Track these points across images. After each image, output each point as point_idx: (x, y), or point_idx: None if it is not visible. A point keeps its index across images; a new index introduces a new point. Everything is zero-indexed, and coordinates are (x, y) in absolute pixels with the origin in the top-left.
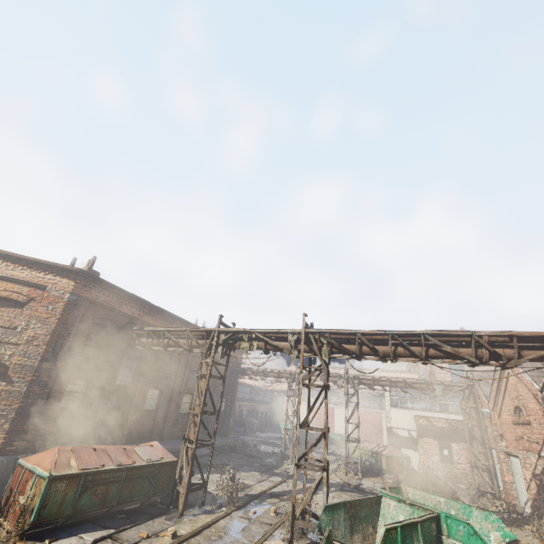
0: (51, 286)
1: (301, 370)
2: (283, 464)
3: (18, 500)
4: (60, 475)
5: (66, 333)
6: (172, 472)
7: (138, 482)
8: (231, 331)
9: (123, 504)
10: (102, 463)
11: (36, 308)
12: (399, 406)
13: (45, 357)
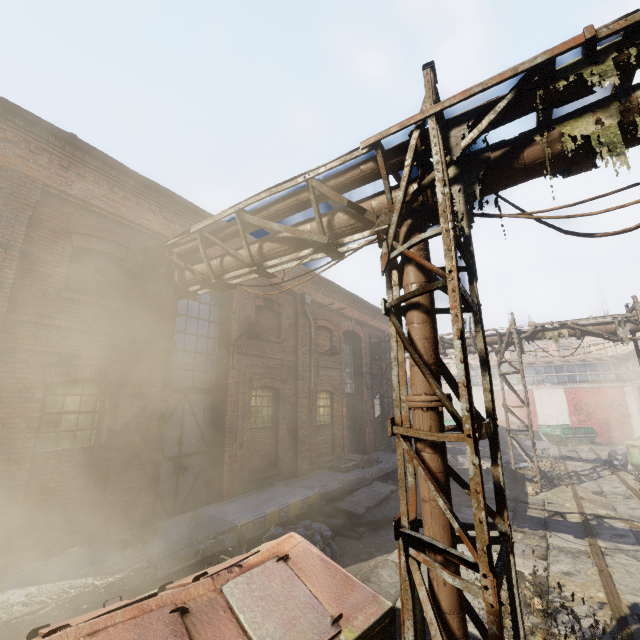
0: None
1: None
2: (525, 493)
3: None
4: None
5: None
6: None
7: None
8: (500, 98)
9: None
10: None
11: None
12: None
13: None
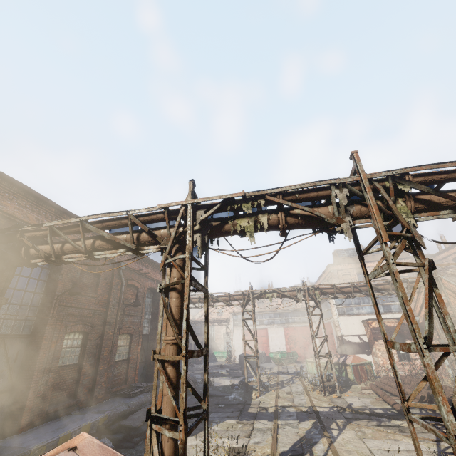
0: None
1: (386, 238)
2: (251, 398)
3: None
4: None
5: None
6: None
7: None
8: (216, 204)
9: None
10: None
11: None
12: (346, 314)
13: None
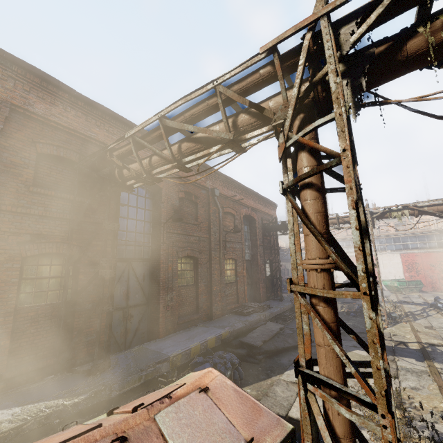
0: None
1: None
2: None
3: None
4: None
5: None
6: None
7: None
8: None
9: None
10: None
11: None
12: None
13: None
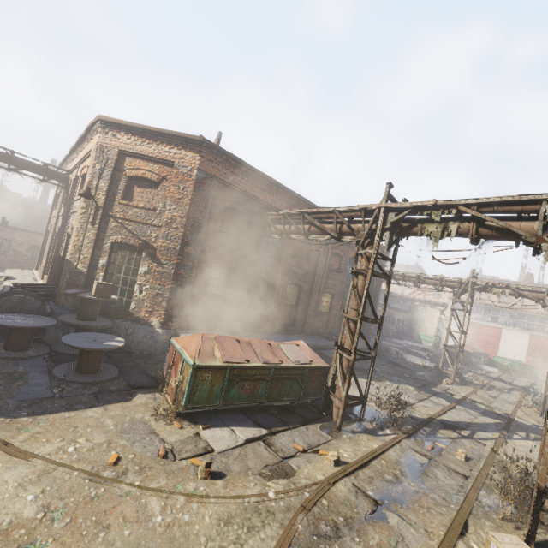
0: (178, 162)
1: None
2: (440, 382)
3: (168, 381)
4: (204, 365)
5: (200, 217)
6: (323, 378)
7: (287, 383)
8: (408, 208)
9: (273, 402)
10: (247, 358)
11: (169, 189)
12: None
13: (185, 241)
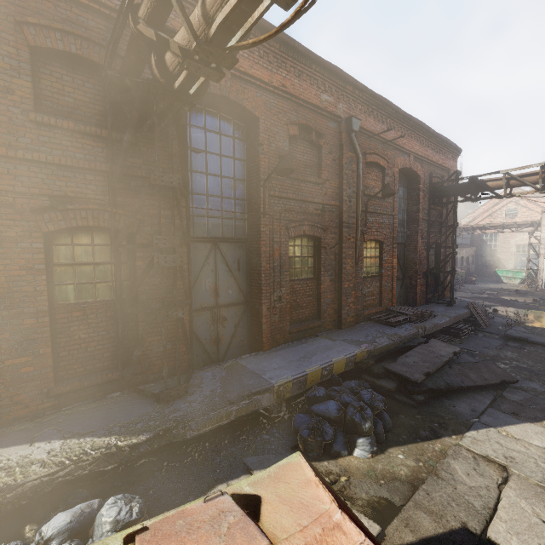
0: None
1: None
2: None
3: None
4: None
5: None
6: None
7: None
8: None
9: None
10: None
11: None
12: None
13: None
